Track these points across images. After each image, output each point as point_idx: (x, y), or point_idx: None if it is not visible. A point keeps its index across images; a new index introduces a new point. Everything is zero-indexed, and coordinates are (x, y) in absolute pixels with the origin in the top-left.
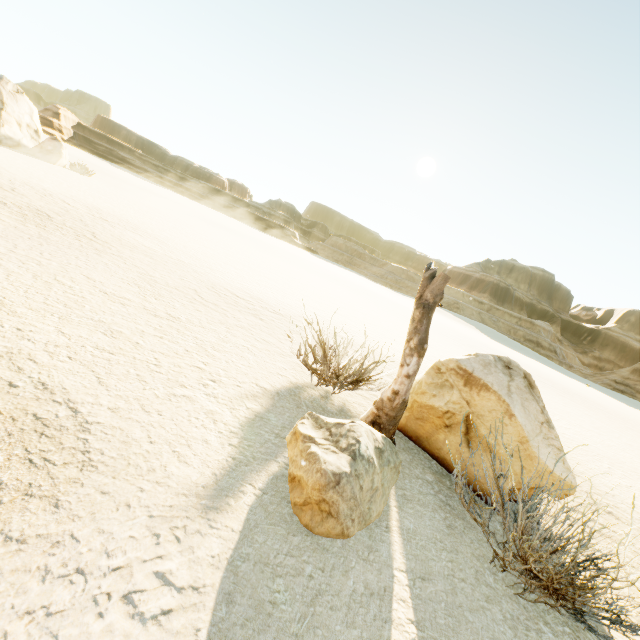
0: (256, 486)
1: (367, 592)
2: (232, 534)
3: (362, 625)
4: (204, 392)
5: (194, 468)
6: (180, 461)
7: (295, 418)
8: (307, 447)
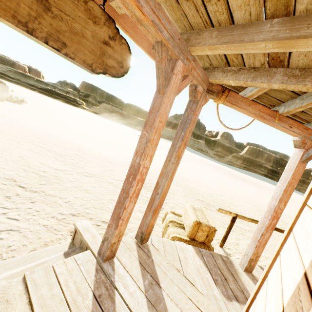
0: None
1: None
2: None
3: None
4: None
5: None
6: None
7: None
8: None
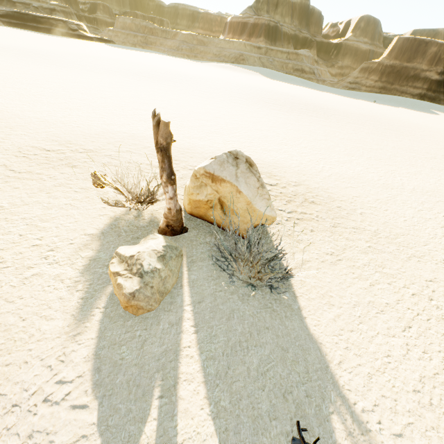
0: (101, 307)
1: (170, 326)
2: (92, 341)
3: (168, 342)
4: (47, 263)
5: (58, 319)
6: (48, 320)
7: (118, 246)
8: (116, 280)
